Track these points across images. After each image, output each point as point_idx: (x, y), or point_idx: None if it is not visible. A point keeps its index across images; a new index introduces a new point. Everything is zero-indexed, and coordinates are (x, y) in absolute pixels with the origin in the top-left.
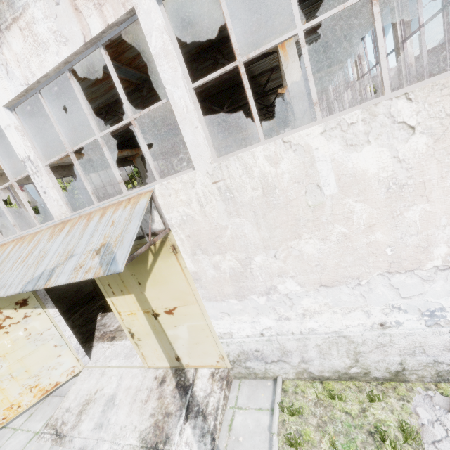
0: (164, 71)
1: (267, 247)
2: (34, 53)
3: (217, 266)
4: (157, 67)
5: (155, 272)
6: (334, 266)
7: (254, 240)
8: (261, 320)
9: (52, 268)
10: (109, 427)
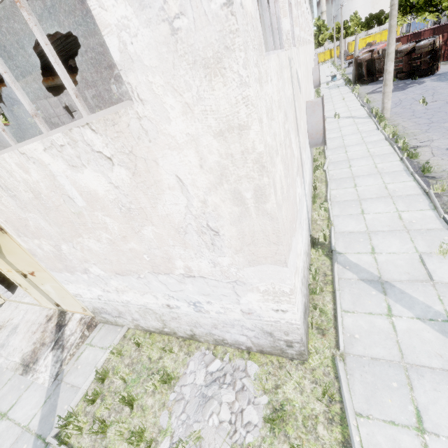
0: None
1: (65, 240)
2: None
3: (41, 248)
4: None
5: (3, 244)
6: (117, 261)
7: (53, 233)
8: (93, 289)
9: None
10: (7, 347)
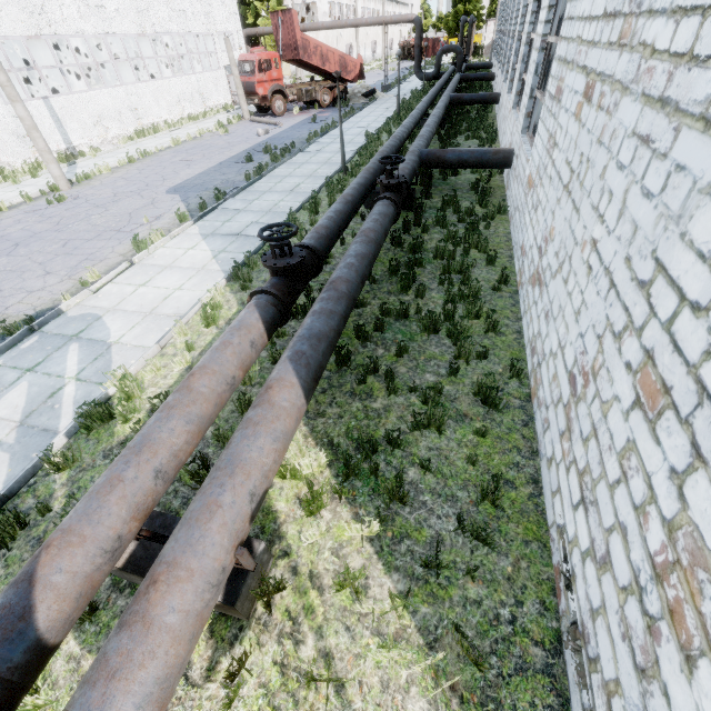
0: None
1: None
2: None
3: None
4: None
5: None
6: None
7: None
8: None
9: None
10: None
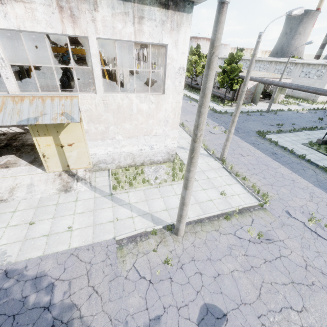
0: (94, 60)
1: (115, 124)
2: (30, 20)
3: (97, 128)
4: (92, 58)
5: (68, 127)
6: (132, 132)
7: (112, 121)
8: (108, 148)
9: (34, 117)
10: (36, 191)
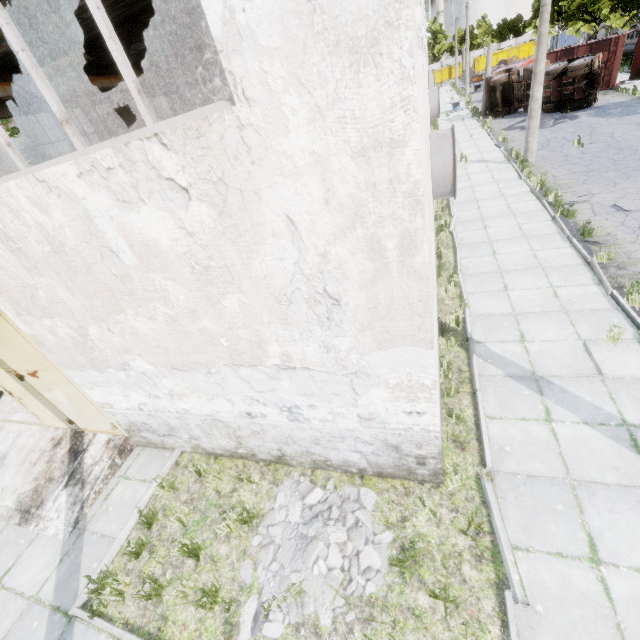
0: None
1: (96, 318)
2: None
3: (54, 332)
4: None
5: None
6: (176, 349)
7: (77, 308)
8: (132, 395)
9: None
10: None
